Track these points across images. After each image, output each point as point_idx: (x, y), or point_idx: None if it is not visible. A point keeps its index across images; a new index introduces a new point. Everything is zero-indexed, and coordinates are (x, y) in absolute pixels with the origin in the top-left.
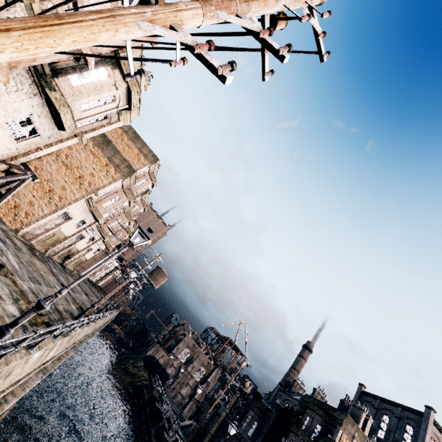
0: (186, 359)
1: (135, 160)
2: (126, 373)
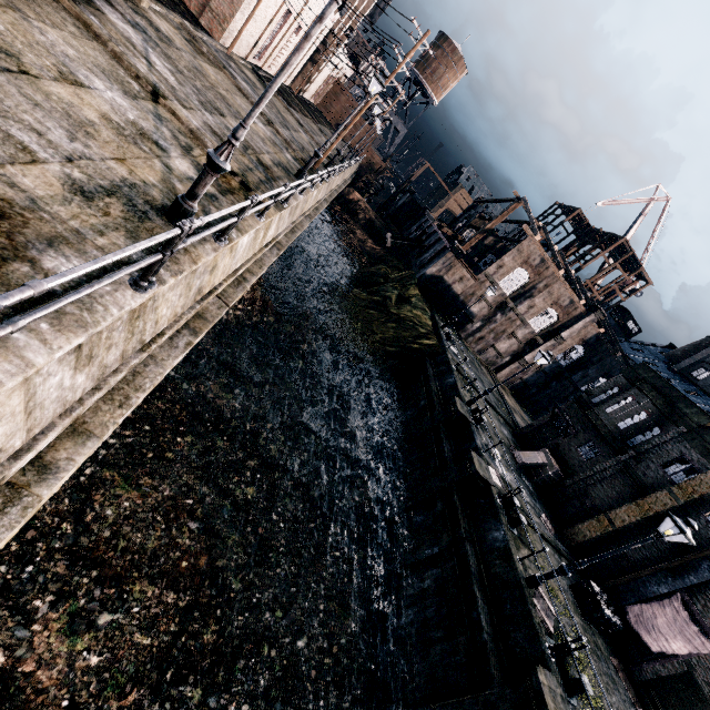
0: (516, 289)
1: None
2: (383, 317)
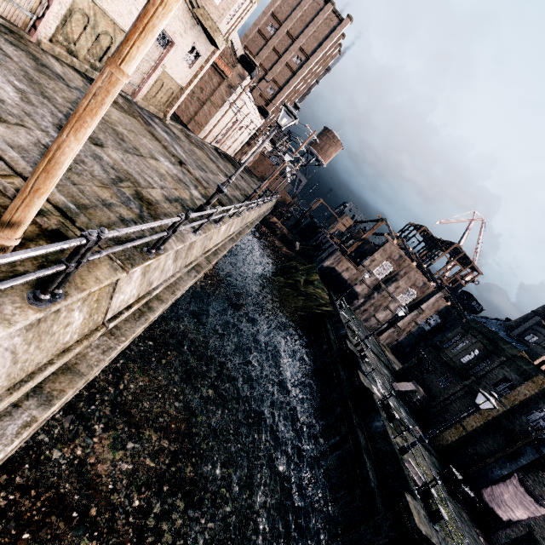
0: (385, 276)
1: None
2: (295, 293)
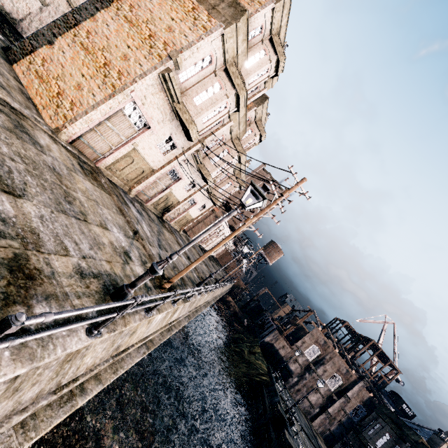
0: (314, 358)
1: (244, 0)
2: (241, 360)
